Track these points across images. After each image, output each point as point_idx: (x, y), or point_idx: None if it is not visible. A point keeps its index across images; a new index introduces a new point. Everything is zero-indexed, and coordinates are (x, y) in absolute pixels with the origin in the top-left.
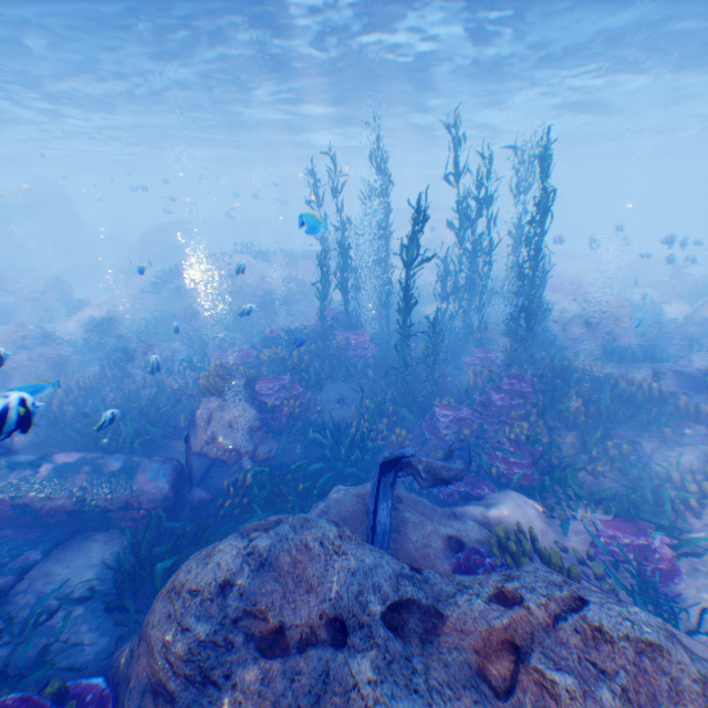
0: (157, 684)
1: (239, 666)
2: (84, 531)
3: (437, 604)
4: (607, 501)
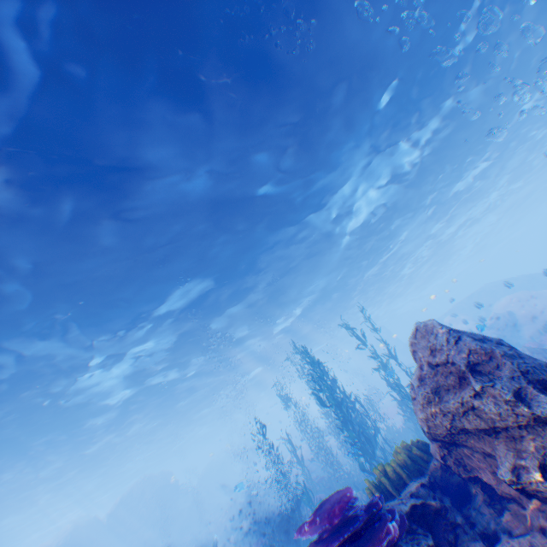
0: None
1: None
2: None
3: None
4: None
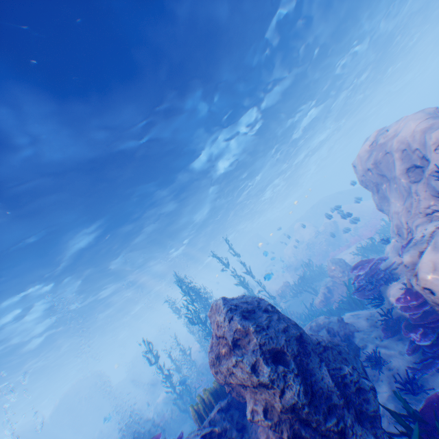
0: None
1: None
2: None
3: None
4: None
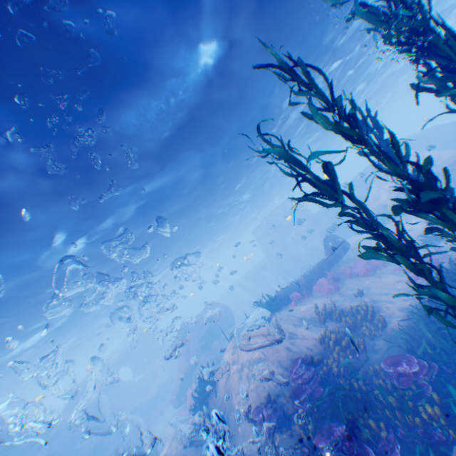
0: None
1: None
2: None
3: None
4: None
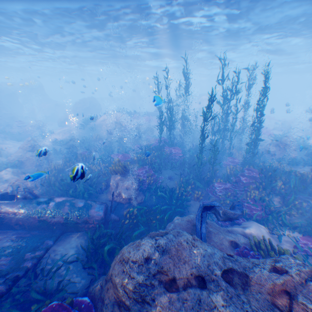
0: (119, 301)
1: (158, 295)
2: (67, 232)
3: (245, 271)
4: (299, 227)
